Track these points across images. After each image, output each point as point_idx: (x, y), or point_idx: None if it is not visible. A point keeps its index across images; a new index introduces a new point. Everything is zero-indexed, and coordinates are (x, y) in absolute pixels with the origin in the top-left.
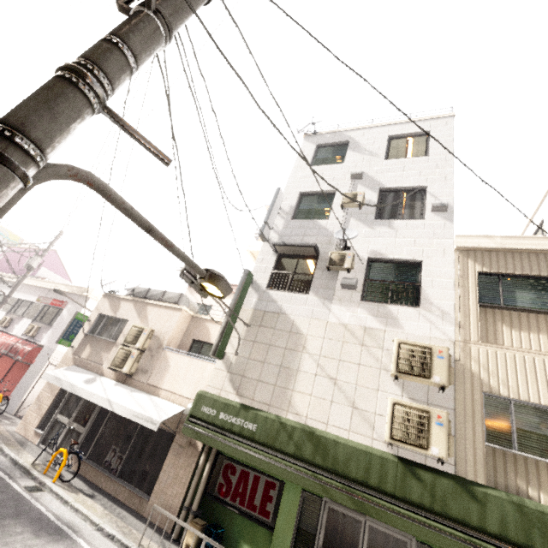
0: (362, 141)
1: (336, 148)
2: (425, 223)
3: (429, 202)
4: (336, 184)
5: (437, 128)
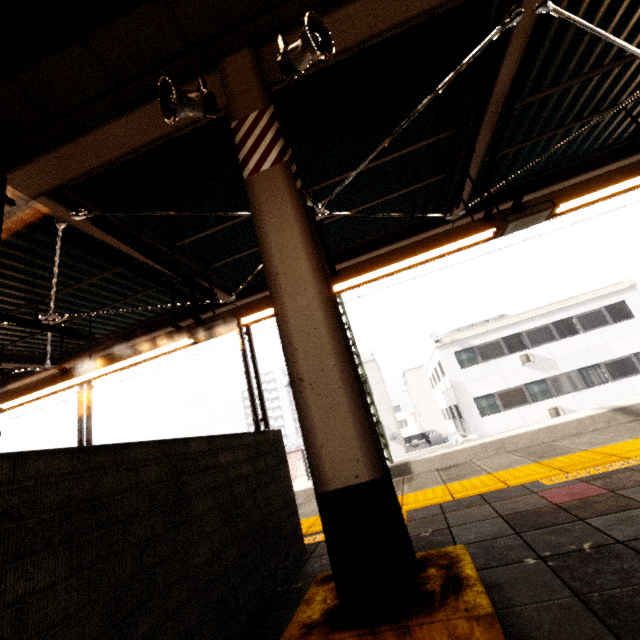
0: None
1: None
2: (390, 449)
3: (387, 433)
4: None
5: (369, 371)
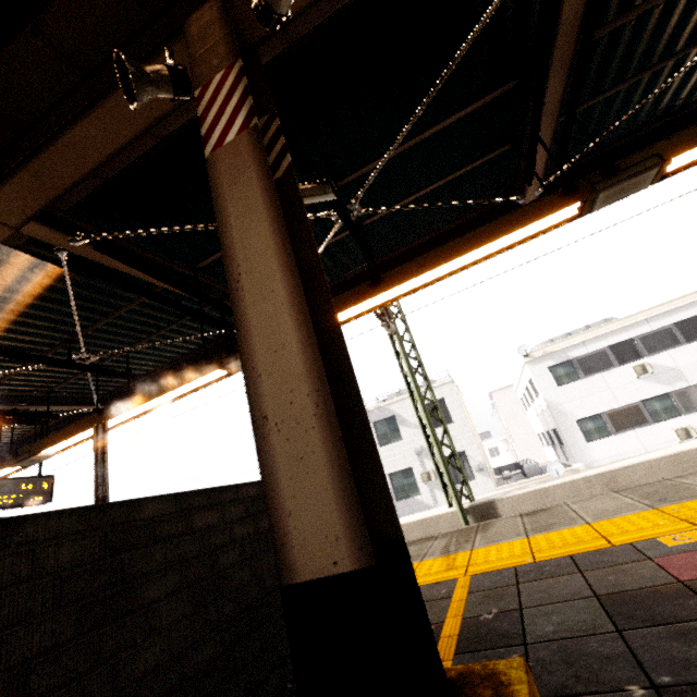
0: (404, 415)
1: (388, 421)
2: (477, 482)
3: (471, 464)
4: (409, 461)
5: (447, 395)
